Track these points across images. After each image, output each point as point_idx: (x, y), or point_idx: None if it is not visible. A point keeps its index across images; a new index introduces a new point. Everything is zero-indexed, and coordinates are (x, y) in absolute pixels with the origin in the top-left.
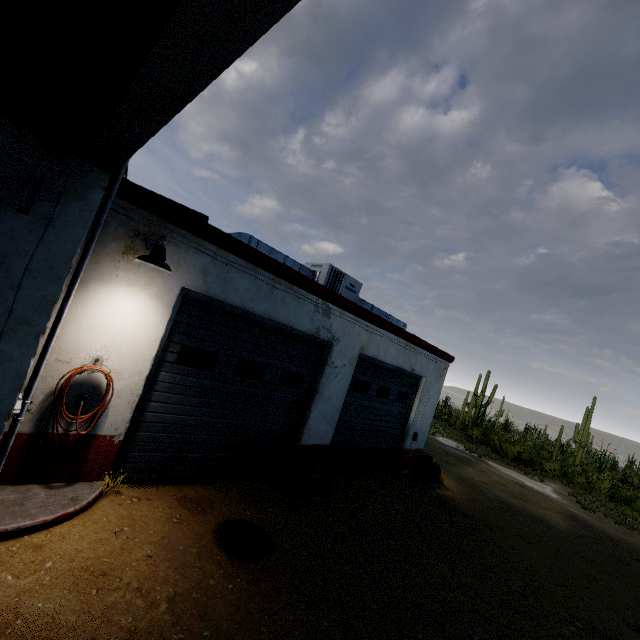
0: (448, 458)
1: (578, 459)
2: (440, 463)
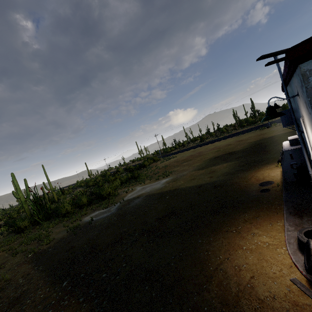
0: (182, 191)
1: (56, 197)
2: (218, 182)
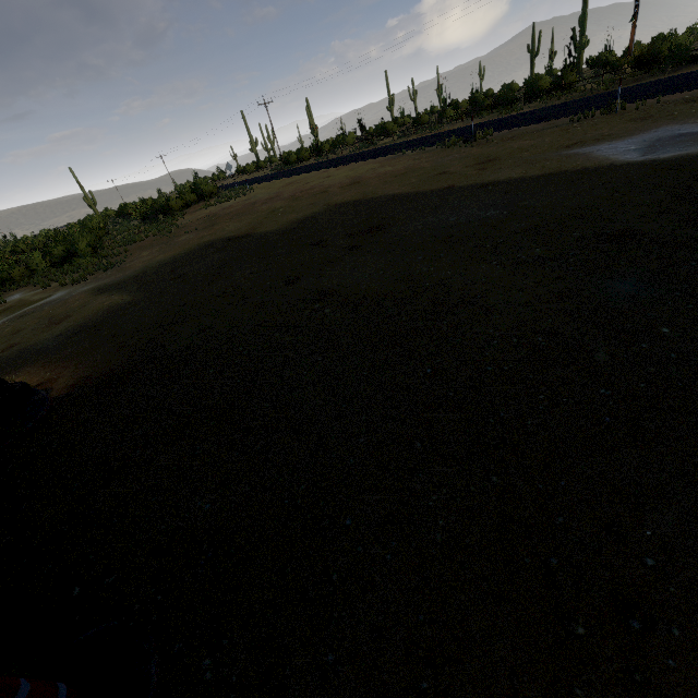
0: None
1: None
2: None
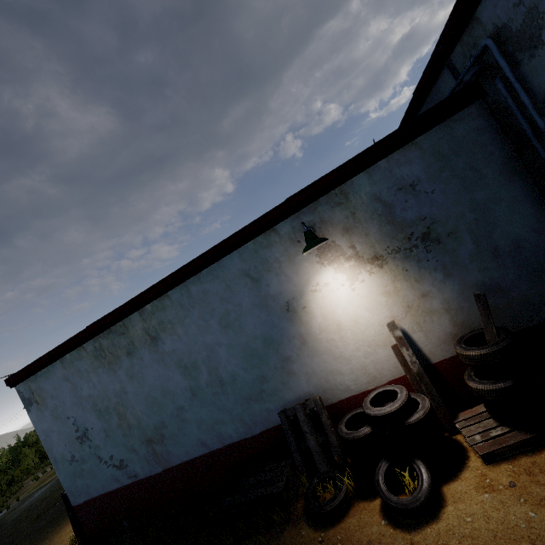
0: None
1: None
2: None
